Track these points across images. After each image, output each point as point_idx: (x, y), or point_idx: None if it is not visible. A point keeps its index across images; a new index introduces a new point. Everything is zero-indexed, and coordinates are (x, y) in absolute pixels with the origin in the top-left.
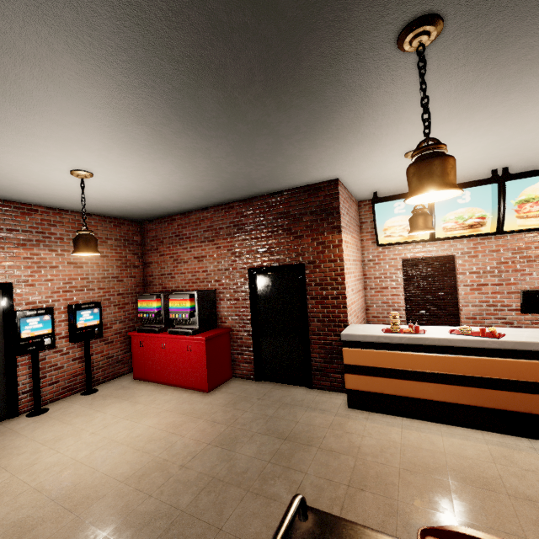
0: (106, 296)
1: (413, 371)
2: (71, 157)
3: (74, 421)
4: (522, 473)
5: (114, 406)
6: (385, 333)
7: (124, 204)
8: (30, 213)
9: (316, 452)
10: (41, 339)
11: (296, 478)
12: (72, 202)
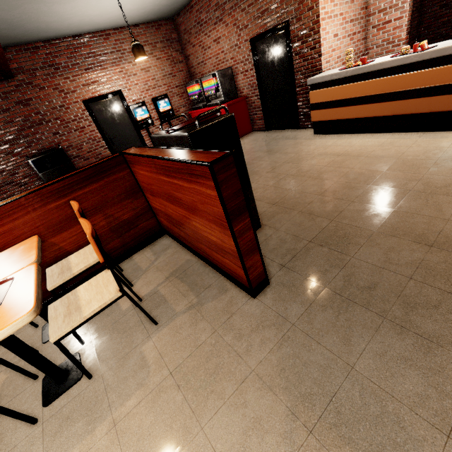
0: (169, 89)
1: (354, 98)
2: None
3: None
4: (390, 148)
5: None
6: (338, 71)
7: (152, 7)
8: (108, 37)
9: (277, 154)
10: (146, 121)
11: (261, 163)
12: (123, 19)
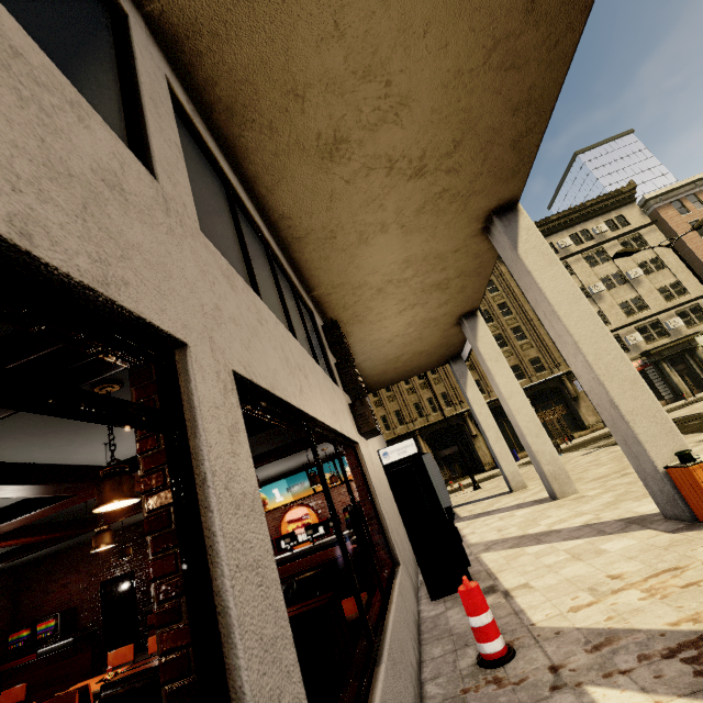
0: None
1: None
2: None
3: None
4: None
5: None
6: None
7: (6, 565)
8: None
9: None
10: None
11: None
12: None
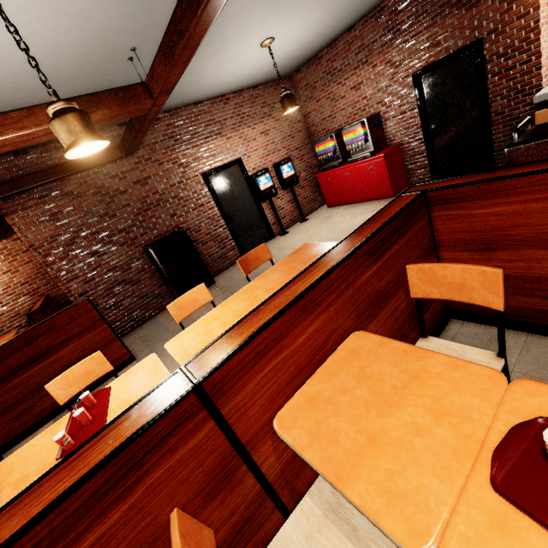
0: (289, 153)
1: None
2: (266, 29)
3: (310, 231)
4: None
5: (328, 221)
6: None
7: (283, 60)
8: (227, 102)
9: None
10: (270, 190)
11: None
12: (249, 78)
